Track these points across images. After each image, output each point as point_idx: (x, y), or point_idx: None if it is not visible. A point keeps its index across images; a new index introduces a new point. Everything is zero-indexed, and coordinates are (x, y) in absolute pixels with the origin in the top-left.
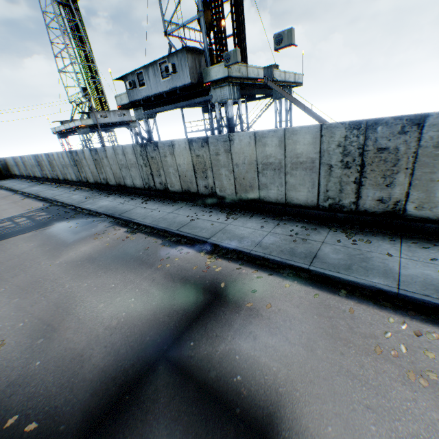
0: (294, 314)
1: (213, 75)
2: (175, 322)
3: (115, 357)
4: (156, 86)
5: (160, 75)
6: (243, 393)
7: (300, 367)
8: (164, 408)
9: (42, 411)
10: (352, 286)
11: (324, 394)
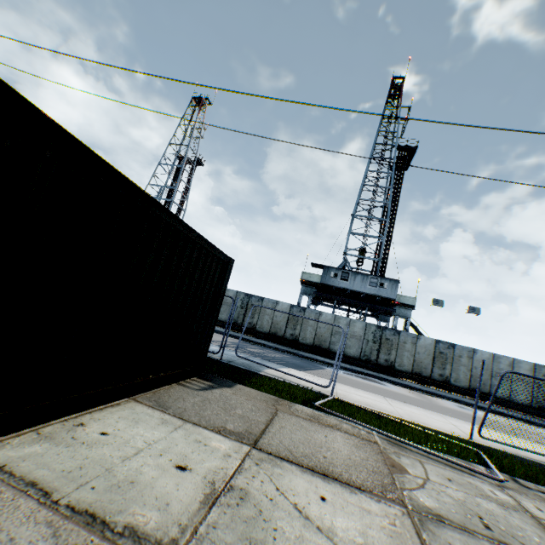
0: None
1: (403, 300)
2: None
3: None
4: (360, 287)
5: (367, 283)
6: None
7: None
8: None
9: None
10: None
11: None
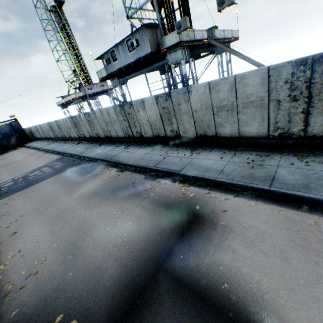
0: (264, 229)
1: (168, 42)
2: (165, 239)
3: (124, 269)
4: (125, 59)
5: (127, 50)
6: (232, 299)
7: (278, 276)
8: (169, 311)
9: (78, 311)
10: (312, 202)
11: (307, 301)
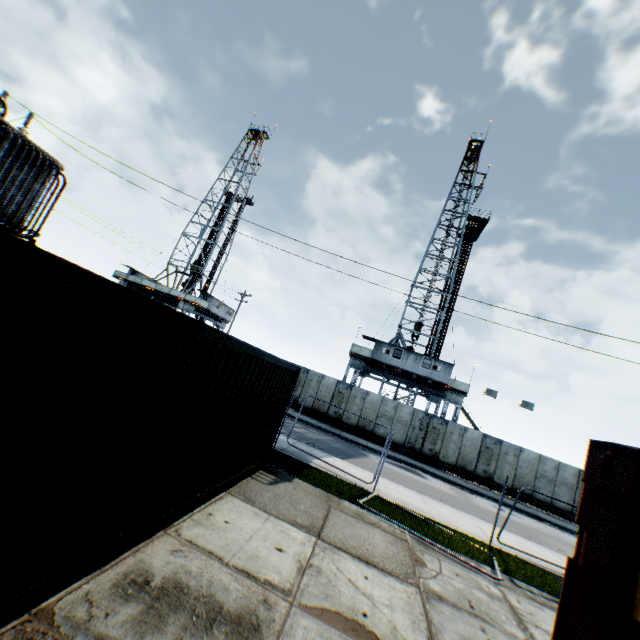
0: None
1: (456, 385)
2: None
3: None
4: (412, 367)
5: (420, 363)
6: None
7: None
8: None
9: None
10: None
11: None
